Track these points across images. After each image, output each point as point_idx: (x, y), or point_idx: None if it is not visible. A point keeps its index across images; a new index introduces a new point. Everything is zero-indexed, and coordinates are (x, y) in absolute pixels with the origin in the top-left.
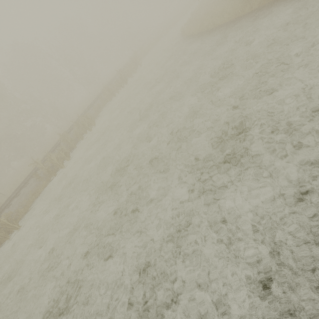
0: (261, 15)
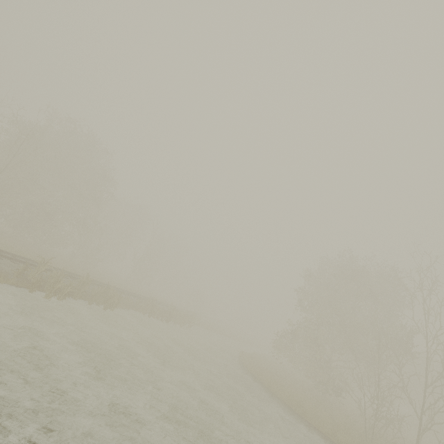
0: (308, 429)
